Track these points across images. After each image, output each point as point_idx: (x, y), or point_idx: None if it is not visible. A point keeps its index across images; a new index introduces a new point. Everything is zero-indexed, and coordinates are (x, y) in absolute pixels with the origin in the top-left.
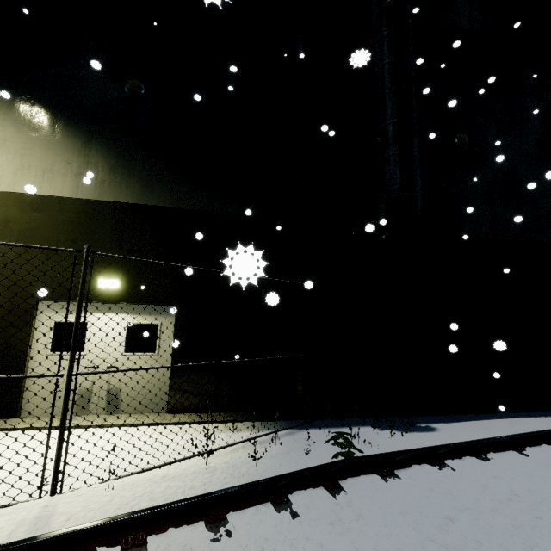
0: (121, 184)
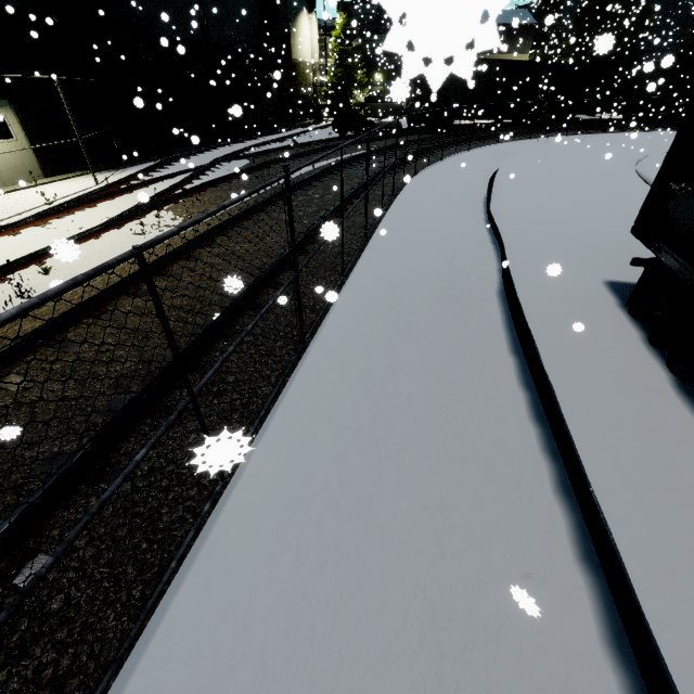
0: None
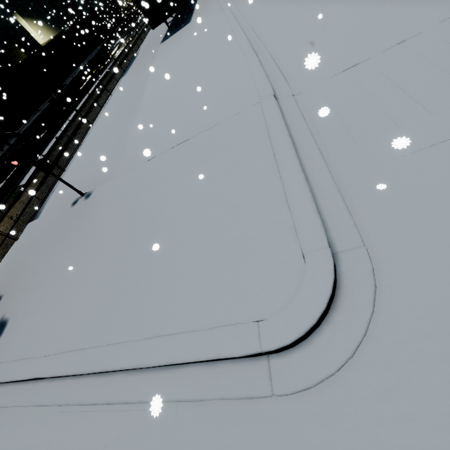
0: (54, 30)
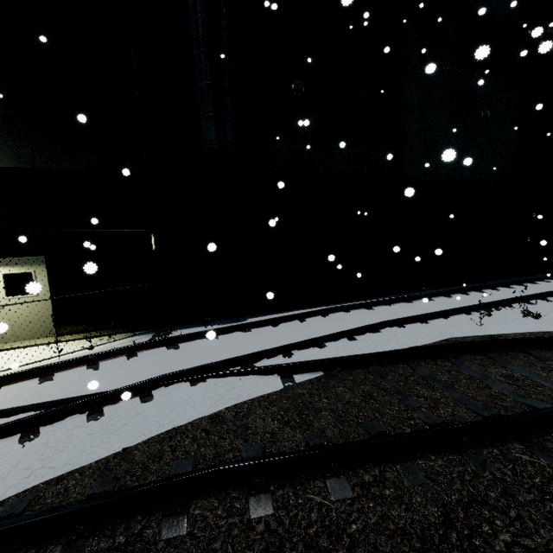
0: None
